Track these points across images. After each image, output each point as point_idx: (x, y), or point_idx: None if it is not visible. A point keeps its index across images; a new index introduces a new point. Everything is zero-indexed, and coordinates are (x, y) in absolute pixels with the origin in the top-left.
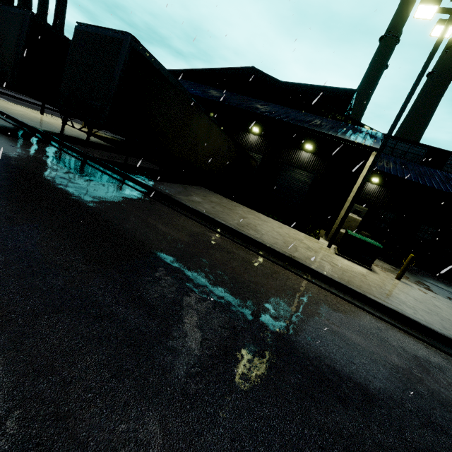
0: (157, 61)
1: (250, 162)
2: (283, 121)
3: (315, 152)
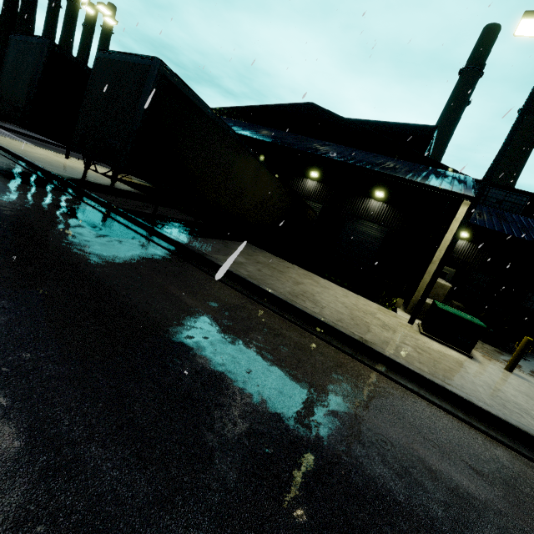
0: (192, 92)
1: (307, 212)
2: (348, 163)
3: (387, 200)
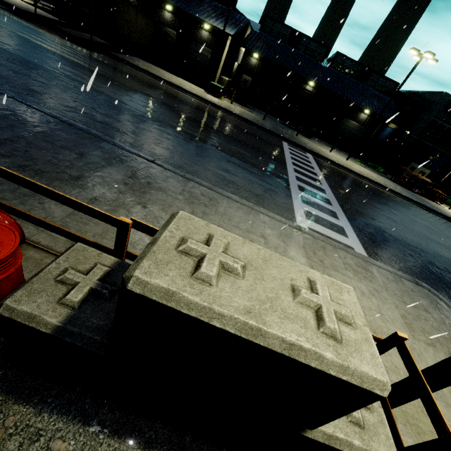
0: None
1: (167, 38)
2: (182, 9)
3: (211, 31)
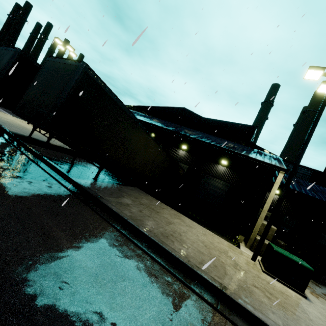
0: (106, 87)
1: (179, 169)
2: (206, 142)
3: (229, 166)
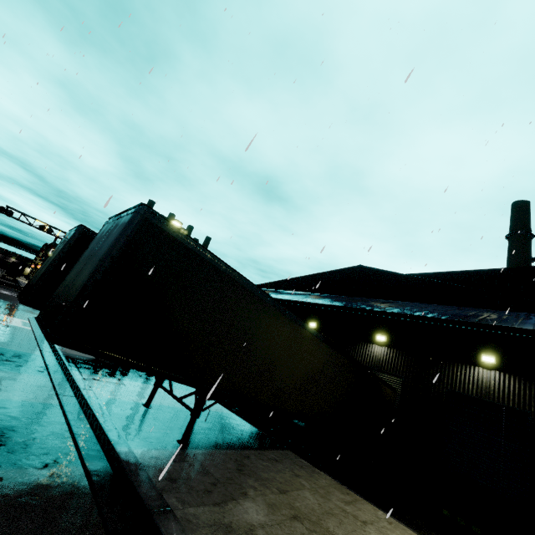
0: (192, 240)
1: (382, 390)
2: (426, 316)
3: (506, 367)
